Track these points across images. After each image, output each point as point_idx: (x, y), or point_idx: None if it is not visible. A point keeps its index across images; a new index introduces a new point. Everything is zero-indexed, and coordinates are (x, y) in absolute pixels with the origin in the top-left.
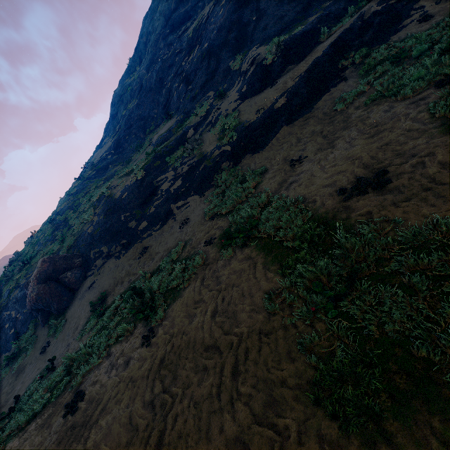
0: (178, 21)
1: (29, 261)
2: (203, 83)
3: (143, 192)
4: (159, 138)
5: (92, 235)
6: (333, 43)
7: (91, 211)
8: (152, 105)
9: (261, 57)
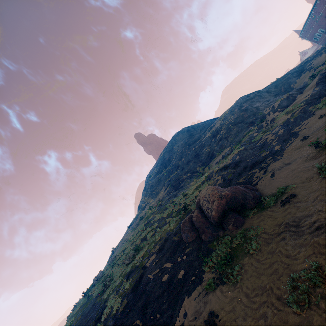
0: (192, 142)
1: (142, 248)
2: (239, 131)
3: (253, 149)
4: (227, 151)
5: (226, 180)
6: (319, 77)
7: (206, 183)
8: (194, 164)
9: (276, 104)
